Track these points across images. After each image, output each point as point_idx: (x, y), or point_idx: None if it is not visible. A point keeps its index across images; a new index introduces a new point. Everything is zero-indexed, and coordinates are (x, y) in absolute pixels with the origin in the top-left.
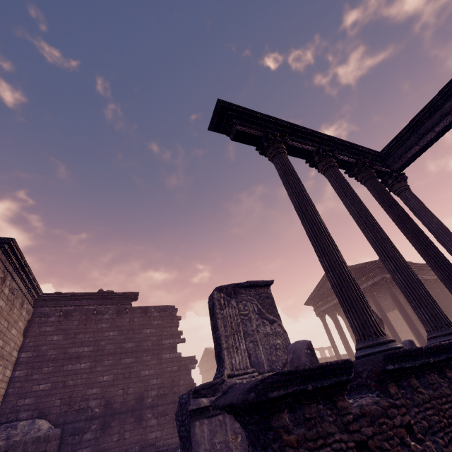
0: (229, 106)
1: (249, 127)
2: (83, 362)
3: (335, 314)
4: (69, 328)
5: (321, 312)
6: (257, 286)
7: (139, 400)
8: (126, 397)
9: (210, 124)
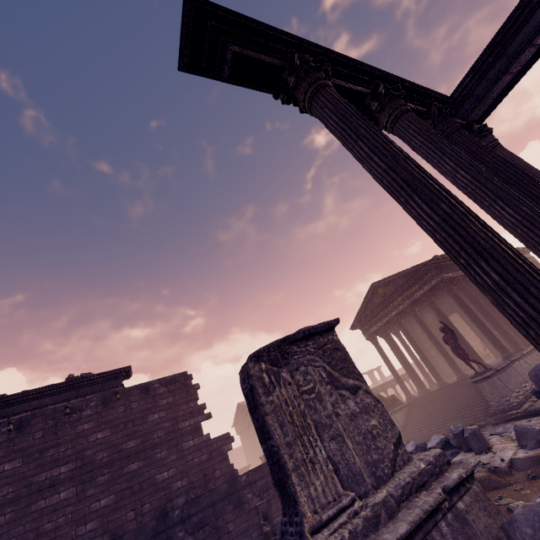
0: (209, 10)
1: (256, 50)
2: (63, 490)
3: (388, 334)
4: (29, 446)
5: (372, 334)
6: (315, 334)
7: (161, 517)
8: (142, 520)
9: (179, 57)
